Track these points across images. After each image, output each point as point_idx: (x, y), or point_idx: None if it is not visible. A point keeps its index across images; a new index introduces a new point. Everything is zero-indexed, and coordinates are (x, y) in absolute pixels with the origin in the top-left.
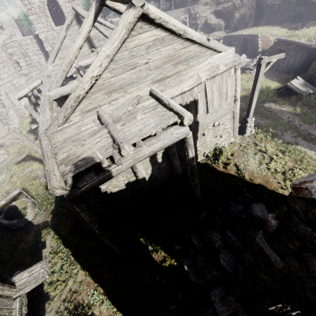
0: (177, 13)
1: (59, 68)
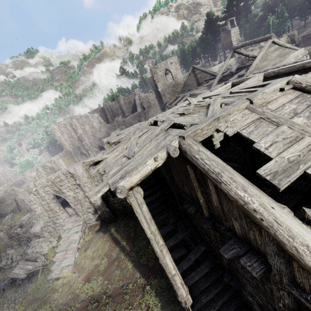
0: (230, 61)
1: (190, 92)
